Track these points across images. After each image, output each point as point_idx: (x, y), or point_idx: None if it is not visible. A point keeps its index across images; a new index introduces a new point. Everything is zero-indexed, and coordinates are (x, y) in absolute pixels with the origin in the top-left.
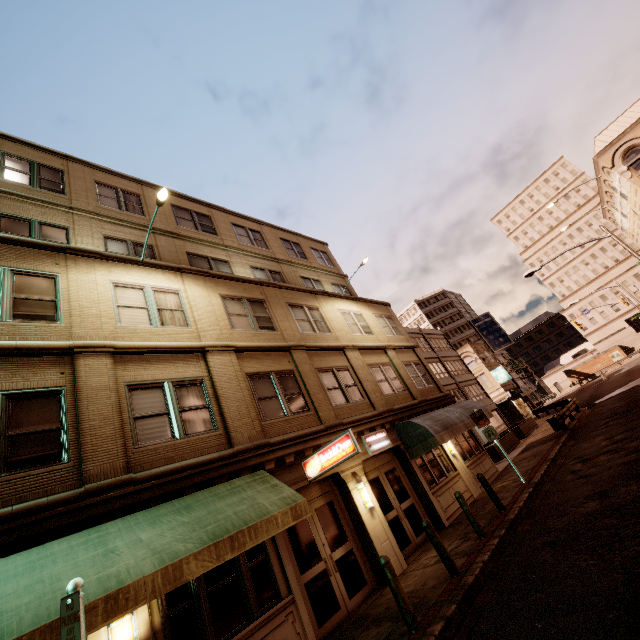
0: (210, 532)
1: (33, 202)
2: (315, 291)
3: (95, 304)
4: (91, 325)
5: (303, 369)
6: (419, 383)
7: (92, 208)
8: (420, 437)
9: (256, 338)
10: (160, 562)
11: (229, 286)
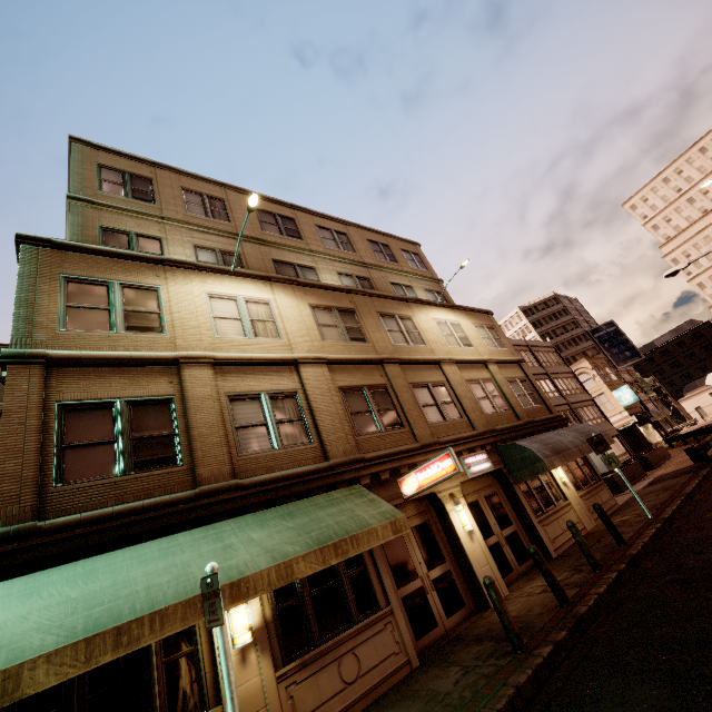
0: (315, 538)
1: (129, 214)
2: (408, 299)
3: (194, 316)
4: (192, 336)
5: (396, 384)
6: (525, 402)
7: (181, 217)
8: (526, 461)
9: (347, 350)
10: (273, 560)
11: (318, 295)
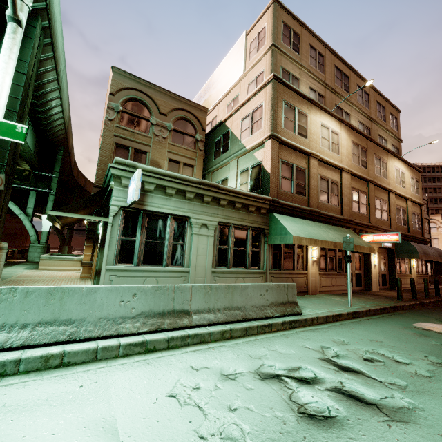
0: None
1: (290, 60)
2: (389, 150)
3: (315, 133)
4: (314, 144)
5: (371, 194)
6: (414, 226)
7: (307, 66)
8: (409, 251)
9: (358, 170)
10: (340, 241)
11: (355, 136)
